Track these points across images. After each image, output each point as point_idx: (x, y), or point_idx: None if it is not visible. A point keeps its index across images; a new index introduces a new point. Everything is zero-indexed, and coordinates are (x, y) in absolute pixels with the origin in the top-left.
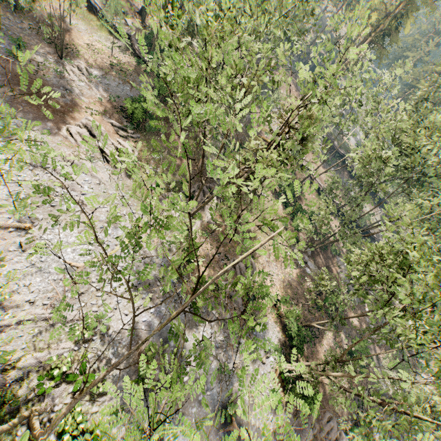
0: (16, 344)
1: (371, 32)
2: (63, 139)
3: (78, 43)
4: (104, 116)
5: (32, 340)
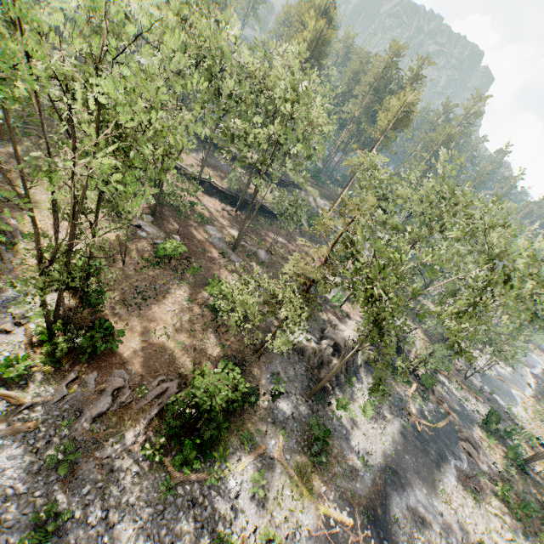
0: None
1: None
2: None
3: None
4: None
5: None
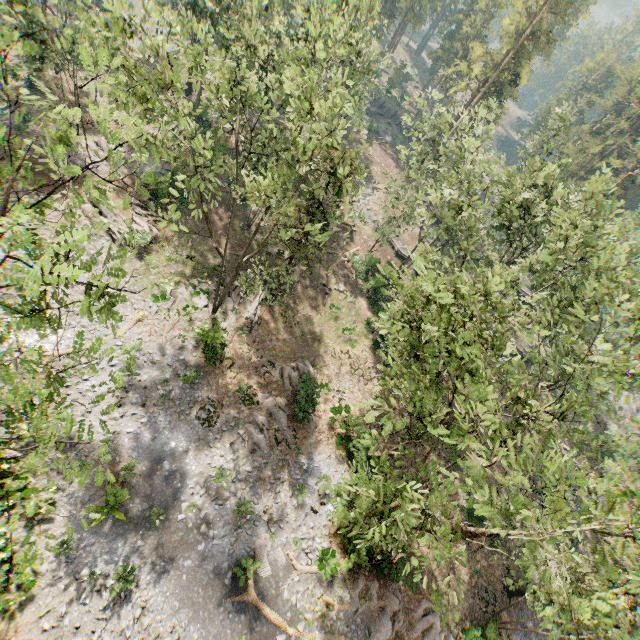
0: None
1: (479, 88)
2: (60, 215)
3: None
4: (121, 194)
5: None
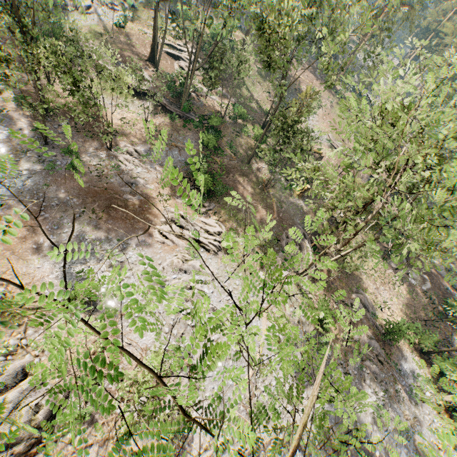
0: None
1: None
2: (161, 245)
3: (112, 122)
4: (175, 198)
5: None
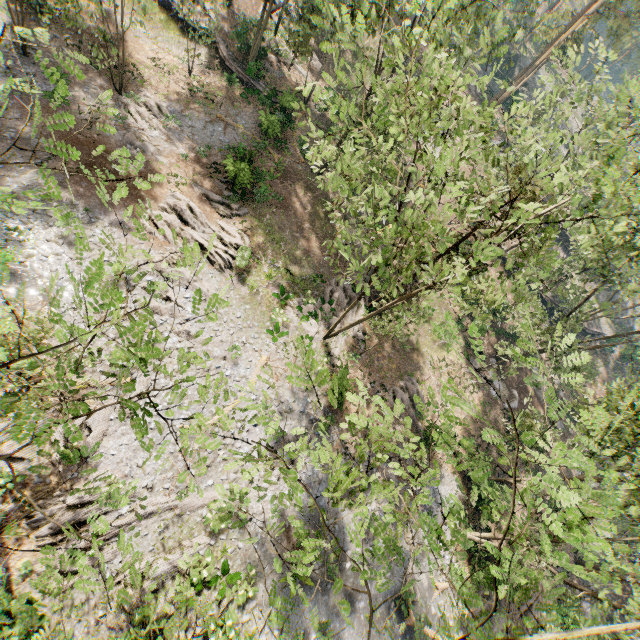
0: (142, 546)
1: None
2: (147, 235)
3: (139, 59)
4: (194, 185)
5: (158, 538)
